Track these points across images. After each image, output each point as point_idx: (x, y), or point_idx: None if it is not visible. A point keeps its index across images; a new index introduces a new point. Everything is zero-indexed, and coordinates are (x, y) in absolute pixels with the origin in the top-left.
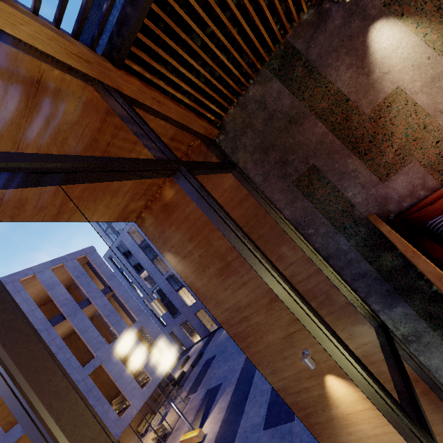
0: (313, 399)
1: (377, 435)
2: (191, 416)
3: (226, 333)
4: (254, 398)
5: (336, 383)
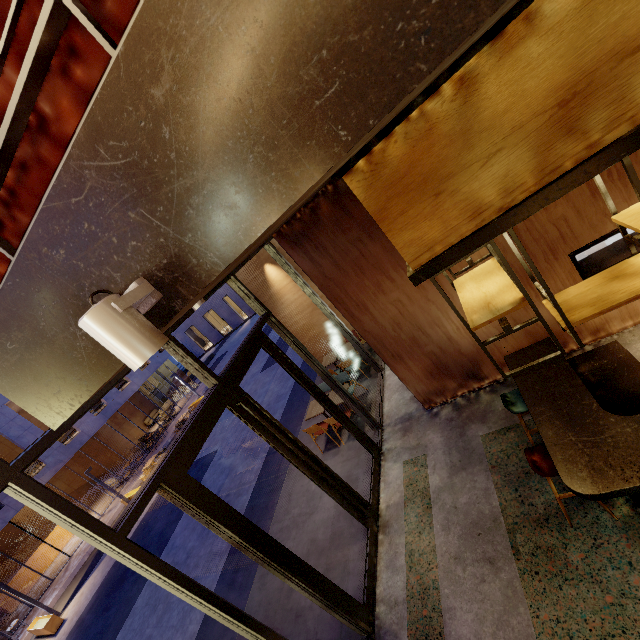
0: (259, 285)
1: (296, 300)
2: (200, 394)
3: (241, 331)
4: (257, 360)
5: (271, 269)
